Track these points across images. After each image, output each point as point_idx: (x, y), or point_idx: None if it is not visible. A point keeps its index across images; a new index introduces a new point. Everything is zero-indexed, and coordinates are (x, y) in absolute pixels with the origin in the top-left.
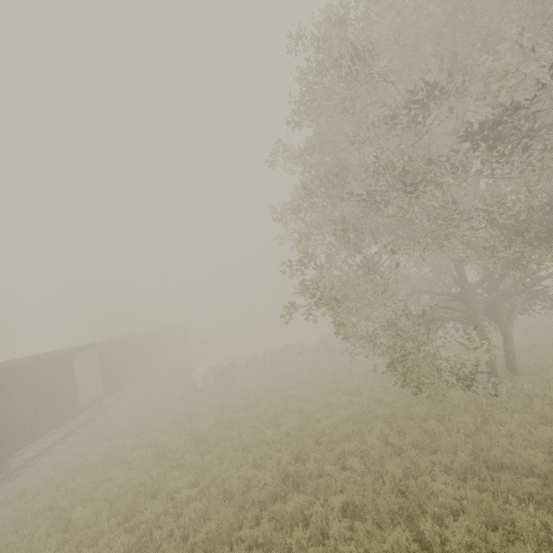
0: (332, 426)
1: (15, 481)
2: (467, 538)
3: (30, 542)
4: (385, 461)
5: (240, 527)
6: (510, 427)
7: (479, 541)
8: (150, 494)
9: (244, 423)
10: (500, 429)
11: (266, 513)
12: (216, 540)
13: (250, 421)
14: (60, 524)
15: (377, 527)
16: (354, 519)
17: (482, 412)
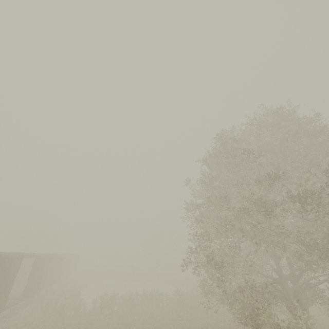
0: None
1: None
2: None
3: None
4: None
5: None
6: None
7: None
8: None
9: None
10: None
11: None
12: None
13: None
14: None
15: None
16: None
17: None
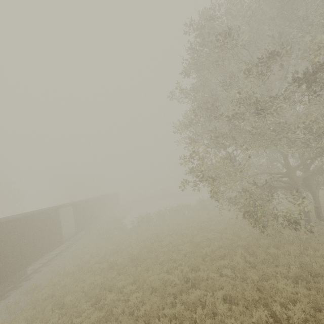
0: (211, 251)
1: (30, 281)
2: (303, 316)
3: (43, 314)
4: (247, 271)
5: (163, 308)
6: (322, 251)
7: (310, 318)
8: (108, 289)
9: (158, 249)
10: (316, 252)
11: (177, 300)
12: (150, 315)
13: (161, 248)
14: (58, 305)
15: (245, 309)
16: (231, 305)
17: (303, 243)
